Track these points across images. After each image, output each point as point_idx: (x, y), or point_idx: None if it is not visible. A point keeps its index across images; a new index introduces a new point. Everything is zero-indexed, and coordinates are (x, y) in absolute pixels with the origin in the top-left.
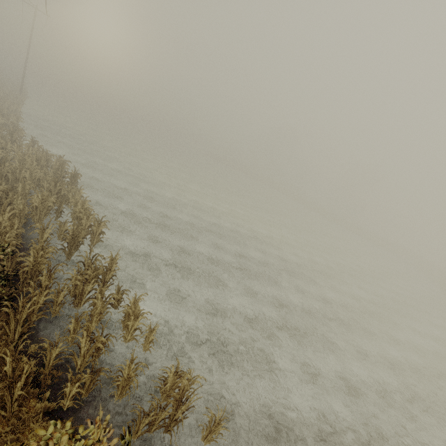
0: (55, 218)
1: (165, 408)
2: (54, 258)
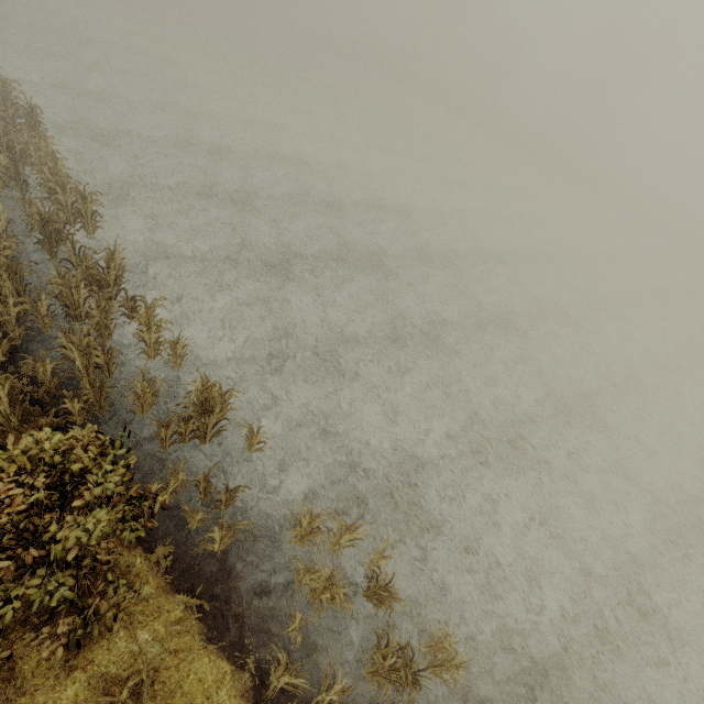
0: (21, 195)
1: (188, 420)
2: (20, 257)
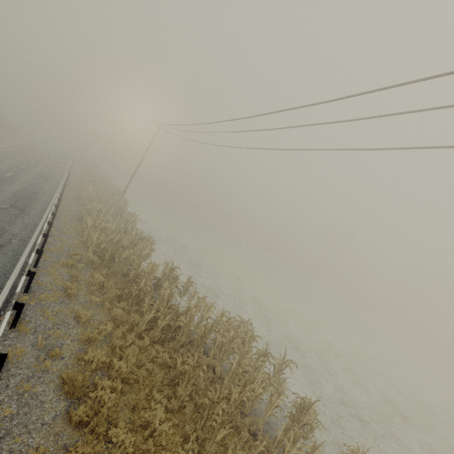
0: None
1: None
2: None
